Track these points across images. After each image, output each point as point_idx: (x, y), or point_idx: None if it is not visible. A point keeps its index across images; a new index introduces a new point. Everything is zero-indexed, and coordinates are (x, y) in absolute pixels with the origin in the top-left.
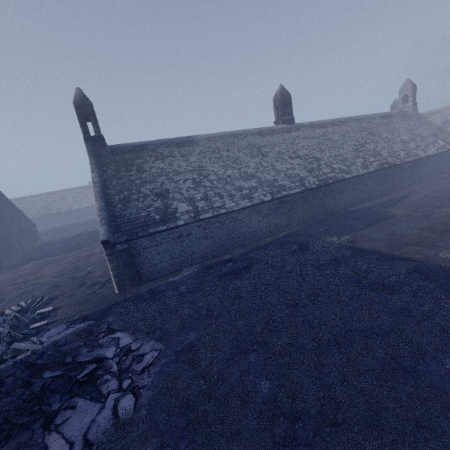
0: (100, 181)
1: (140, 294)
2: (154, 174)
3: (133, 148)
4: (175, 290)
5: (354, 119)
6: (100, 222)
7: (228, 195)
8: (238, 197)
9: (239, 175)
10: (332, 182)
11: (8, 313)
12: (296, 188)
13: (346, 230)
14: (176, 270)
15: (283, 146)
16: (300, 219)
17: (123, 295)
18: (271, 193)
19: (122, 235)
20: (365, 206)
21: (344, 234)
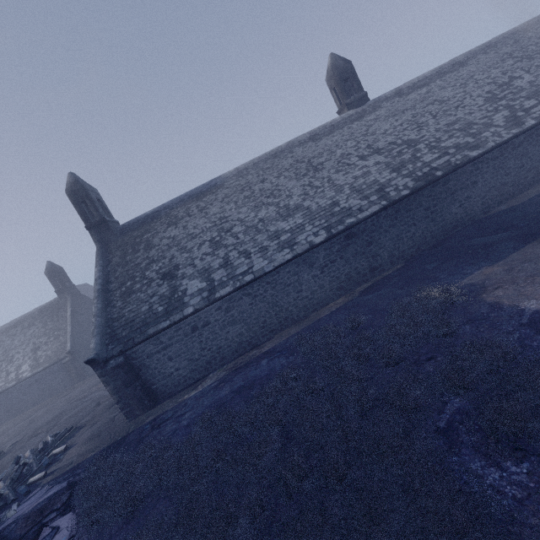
0: (102, 275)
1: (143, 425)
2: (163, 247)
3: (145, 219)
4: (177, 419)
5: (484, 48)
6: (92, 333)
7: (259, 249)
8: (273, 250)
9: (276, 213)
10: (443, 174)
11: (27, 455)
12: (371, 205)
13: (475, 260)
14: (202, 376)
15: (350, 144)
16: (394, 253)
17: (129, 427)
18: (327, 226)
19: (117, 345)
20: (530, 195)
21: (468, 271)
